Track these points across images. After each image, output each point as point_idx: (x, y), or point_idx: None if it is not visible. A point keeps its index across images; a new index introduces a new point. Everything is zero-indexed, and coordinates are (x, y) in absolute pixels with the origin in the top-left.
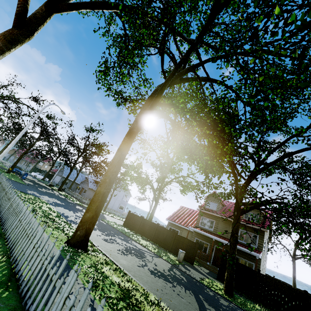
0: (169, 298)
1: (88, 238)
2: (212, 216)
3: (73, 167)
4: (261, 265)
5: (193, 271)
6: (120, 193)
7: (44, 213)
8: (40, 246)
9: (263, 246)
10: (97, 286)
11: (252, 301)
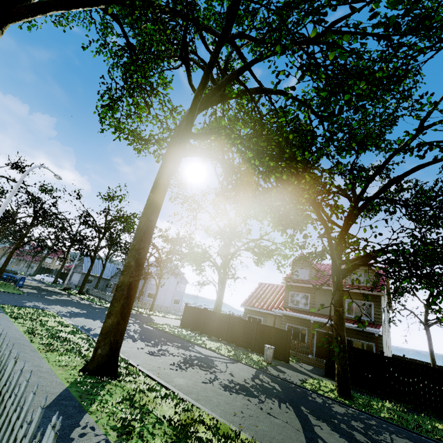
0: (254, 422)
1: (117, 357)
2: (305, 289)
3: (95, 257)
4: (384, 343)
5: (289, 373)
6: (171, 281)
7: (49, 331)
8: (32, 386)
9: (382, 317)
10: (130, 433)
11: (379, 397)
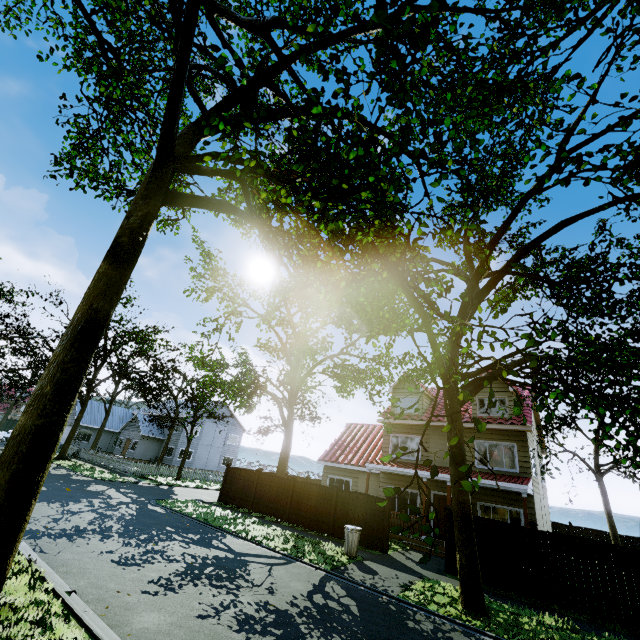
0: None
1: None
2: (413, 428)
3: (88, 397)
4: (537, 508)
5: (383, 573)
6: (217, 430)
7: None
8: None
9: (531, 465)
10: None
11: (534, 604)
